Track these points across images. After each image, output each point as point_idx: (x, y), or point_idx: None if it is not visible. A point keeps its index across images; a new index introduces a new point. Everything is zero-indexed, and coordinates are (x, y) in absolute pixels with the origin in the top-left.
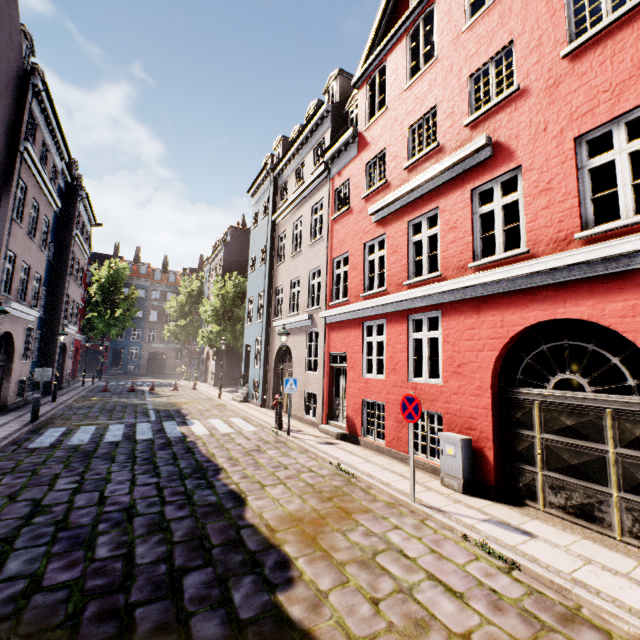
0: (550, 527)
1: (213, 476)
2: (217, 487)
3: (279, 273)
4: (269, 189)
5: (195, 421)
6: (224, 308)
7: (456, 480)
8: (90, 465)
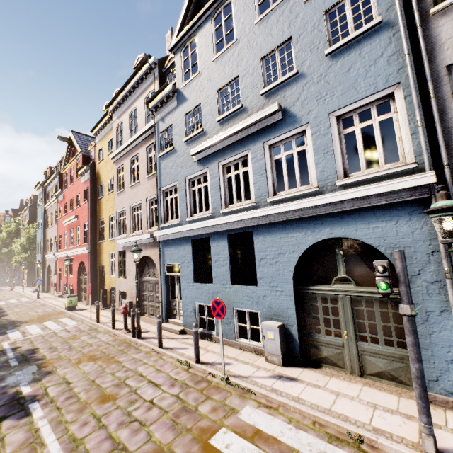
0: (78, 303)
1: None
2: None
3: (48, 233)
4: (42, 193)
5: (2, 301)
6: (30, 243)
7: None
8: None
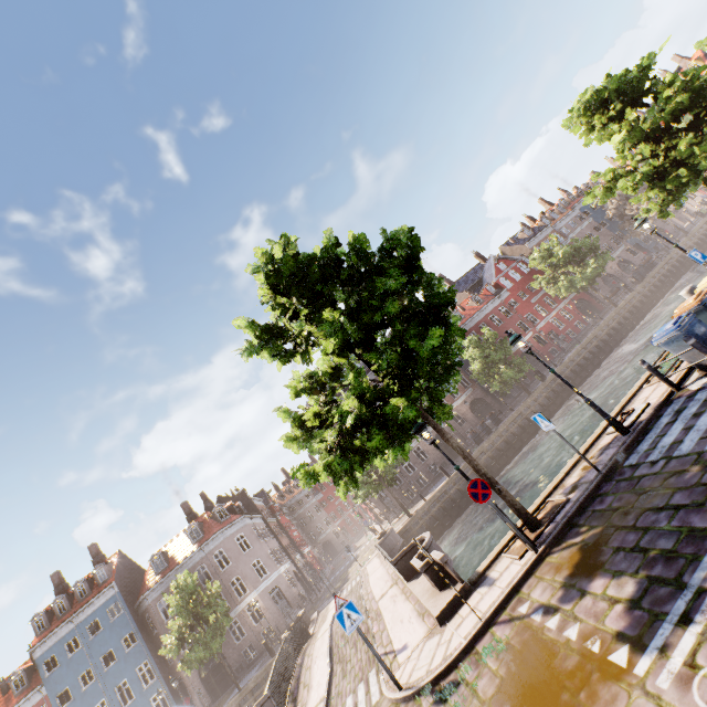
0: None
1: None
2: None
3: None
4: None
5: None
6: None
7: None
8: None
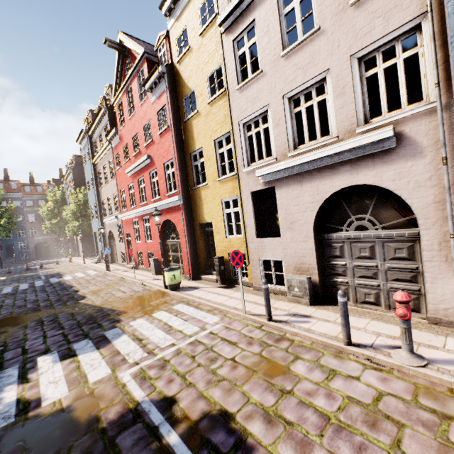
0: None
1: (70, 288)
2: (70, 290)
3: (102, 193)
4: (88, 144)
5: (67, 275)
6: (80, 210)
7: (154, 272)
8: (17, 296)
